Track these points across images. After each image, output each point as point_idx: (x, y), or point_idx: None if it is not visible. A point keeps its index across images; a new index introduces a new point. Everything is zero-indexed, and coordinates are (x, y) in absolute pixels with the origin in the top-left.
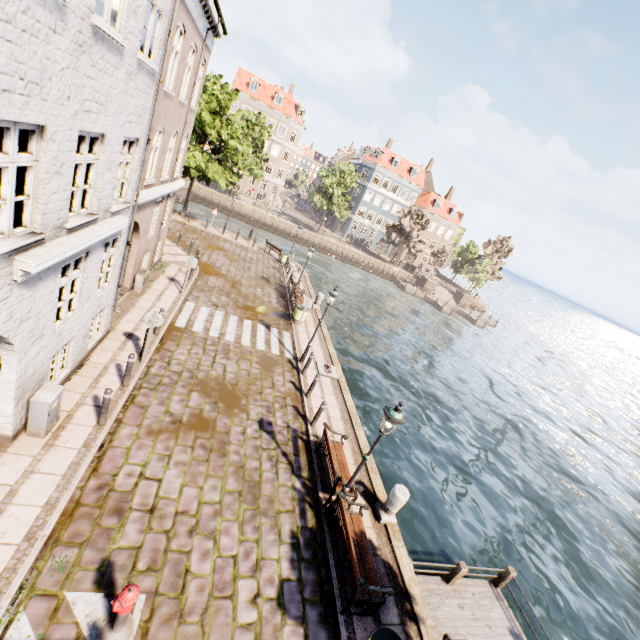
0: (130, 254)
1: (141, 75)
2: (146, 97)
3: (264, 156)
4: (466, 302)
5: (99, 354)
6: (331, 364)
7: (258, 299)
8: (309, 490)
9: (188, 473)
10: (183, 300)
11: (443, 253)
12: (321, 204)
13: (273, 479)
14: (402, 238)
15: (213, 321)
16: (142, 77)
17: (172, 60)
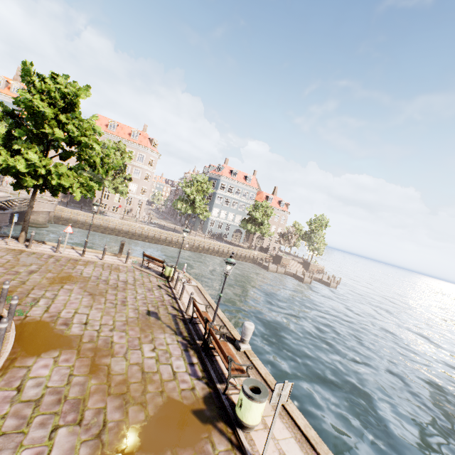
0: None
1: None
2: None
3: (127, 176)
4: (313, 268)
5: None
6: None
7: (150, 381)
8: None
9: None
10: None
11: (288, 233)
12: (185, 209)
13: None
14: (256, 227)
15: None
16: None
17: None
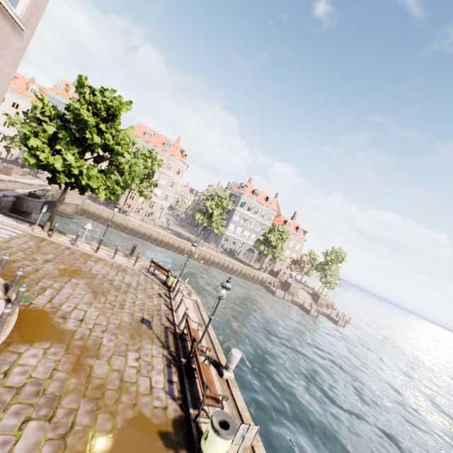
0: None
1: None
2: None
3: (154, 182)
4: (322, 302)
5: None
6: None
7: (126, 391)
8: None
9: None
10: None
11: (301, 261)
12: (202, 221)
13: None
14: (269, 249)
15: None
16: None
17: None
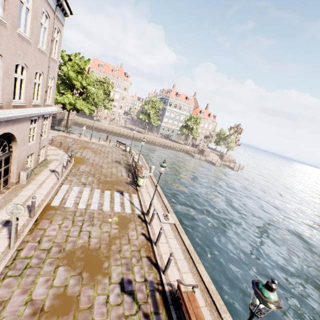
0: (12, 158)
1: None
2: None
3: (111, 98)
4: (226, 159)
5: None
6: (167, 212)
7: (114, 175)
8: None
9: None
10: (60, 184)
11: (210, 136)
12: (144, 119)
13: None
14: (188, 131)
15: (82, 196)
16: None
17: (23, 12)
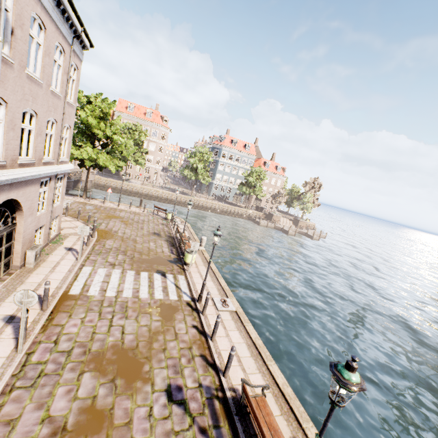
0: (16, 232)
1: None
2: None
3: (144, 150)
4: (302, 225)
5: None
6: (226, 297)
7: (152, 251)
8: None
9: None
10: (80, 266)
11: (279, 194)
12: (190, 176)
13: None
14: (250, 189)
15: (110, 280)
16: None
17: (33, 49)
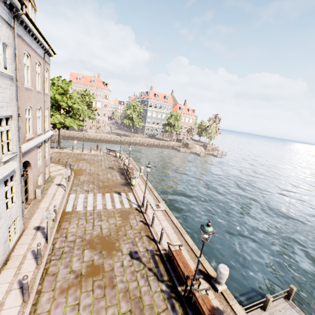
0: (29, 179)
1: (2, 79)
2: (10, 91)
3: (94, 108)
4: (209, 148)
5: (19, 248)
6: (158, 202)
7: (110, 180)
8: (171, 288)
9: (93, 311)
10: (68, 194)
11: (192, 129)
12: (128, 123)
13: (148, 290)
14: (171, 128)
15: (88, 201)
16: (3, 80)
17: (26, 71)
